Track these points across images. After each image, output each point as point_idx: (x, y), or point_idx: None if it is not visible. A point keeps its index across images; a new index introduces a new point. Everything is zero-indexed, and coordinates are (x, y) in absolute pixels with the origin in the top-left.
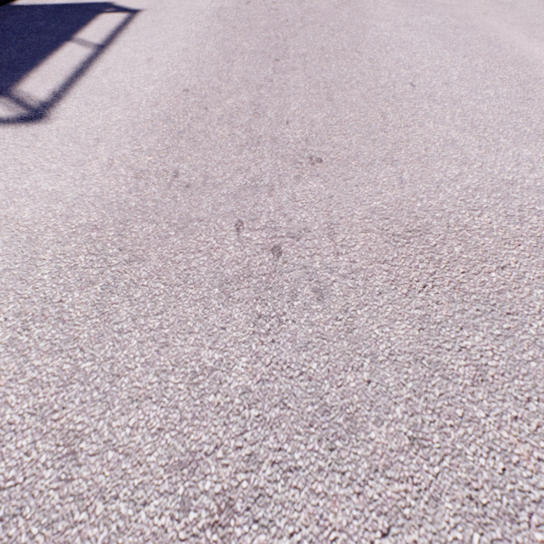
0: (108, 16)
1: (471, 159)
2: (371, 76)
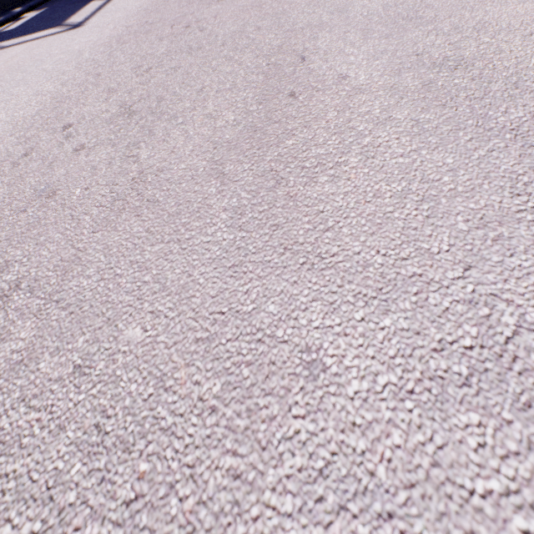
0: None
1: None
2: None
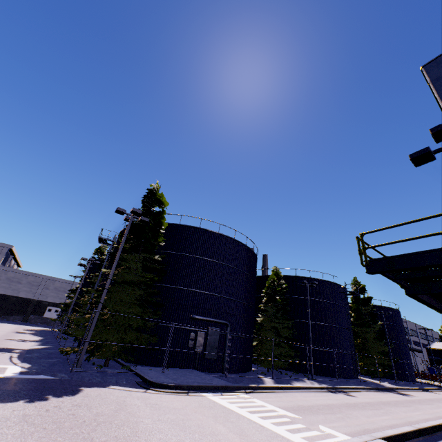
0: (411, 395)
1: (438, 404)
2: (437, 403)
